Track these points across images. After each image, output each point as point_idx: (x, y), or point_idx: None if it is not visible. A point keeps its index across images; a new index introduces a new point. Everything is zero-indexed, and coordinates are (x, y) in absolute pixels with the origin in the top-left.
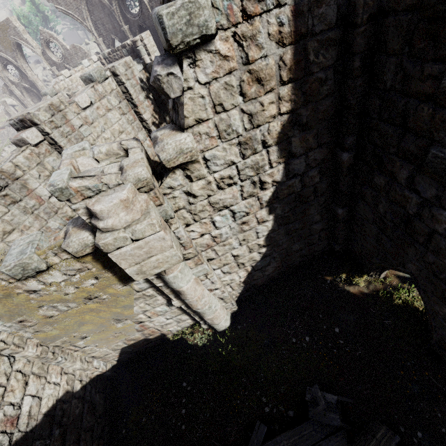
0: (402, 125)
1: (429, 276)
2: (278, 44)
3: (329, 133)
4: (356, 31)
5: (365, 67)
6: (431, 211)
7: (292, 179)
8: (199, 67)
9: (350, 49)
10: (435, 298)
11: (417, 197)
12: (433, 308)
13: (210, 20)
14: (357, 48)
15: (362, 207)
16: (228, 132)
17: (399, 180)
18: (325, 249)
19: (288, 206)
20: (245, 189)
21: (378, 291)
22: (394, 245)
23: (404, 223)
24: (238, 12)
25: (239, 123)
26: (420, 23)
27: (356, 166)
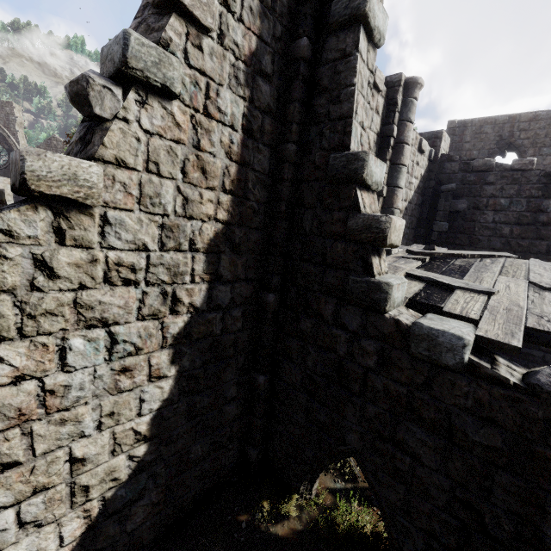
0: (322, 262)
1: (375, 441)
2: (227, 154)
3: (257, 269)
4: (283, 184)
5: (288, 214)
6: (361, 344)
7: (213, 311)
8: (147, 111)
9: (277, 197)
10: (388, 478)
11: (345, 332)
12: (388, 501)
13: (177, 82)
14: (284, 196)
15: (287, 369)
16: (155, 201)
17: (326, 317)
18: (236, 463)
19: (201, 357)
20: (149, 299)
21: (314, 522)
22: (329, 412)
23: (337, 371)
24: (201, 103)
25: (171, 200)
26: (326, 187)
27: (279, 314)
